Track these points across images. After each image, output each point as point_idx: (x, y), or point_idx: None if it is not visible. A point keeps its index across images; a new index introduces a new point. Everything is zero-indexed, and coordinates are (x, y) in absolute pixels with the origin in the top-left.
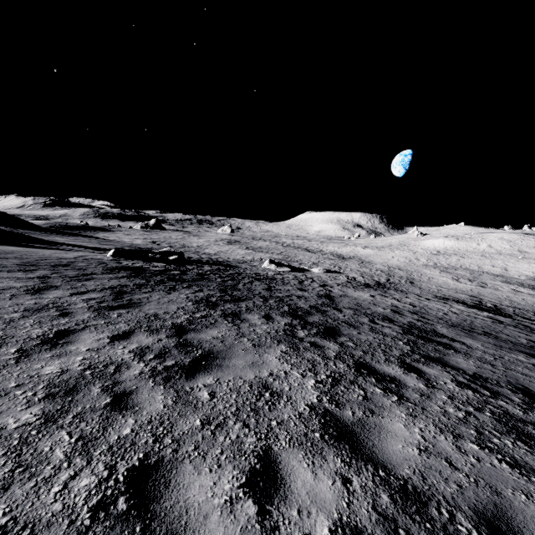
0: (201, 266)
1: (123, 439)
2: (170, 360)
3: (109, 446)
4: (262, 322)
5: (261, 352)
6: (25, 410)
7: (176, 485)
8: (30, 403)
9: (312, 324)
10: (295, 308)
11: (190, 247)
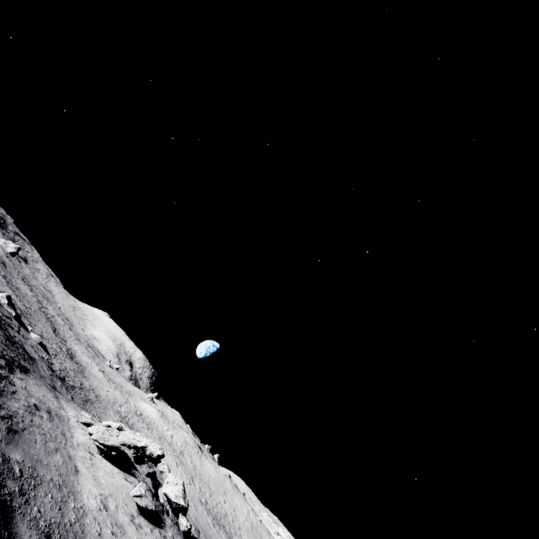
0: None
1: None
2: None
3: None
4: None
5: None
6: None
7: None
8: None
9: None
10: None
11: None
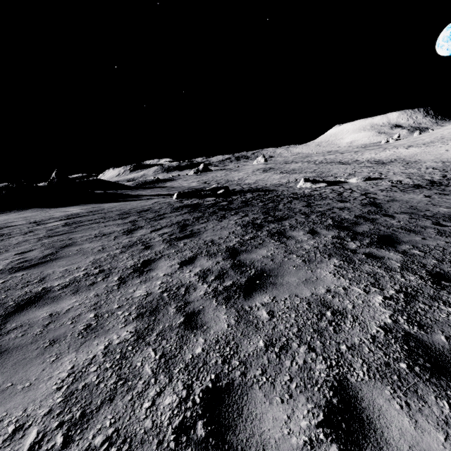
0: (243, 195)
1: (196, 358)
2: (228, 281)
3: (185, 365)
4: (308, 237)
5: (312, 268)
6: (124, 328)
7: (249, 414)
8: (127, 322)
9: (362, 234)
10: (339, 220)
11: (232, 181)
